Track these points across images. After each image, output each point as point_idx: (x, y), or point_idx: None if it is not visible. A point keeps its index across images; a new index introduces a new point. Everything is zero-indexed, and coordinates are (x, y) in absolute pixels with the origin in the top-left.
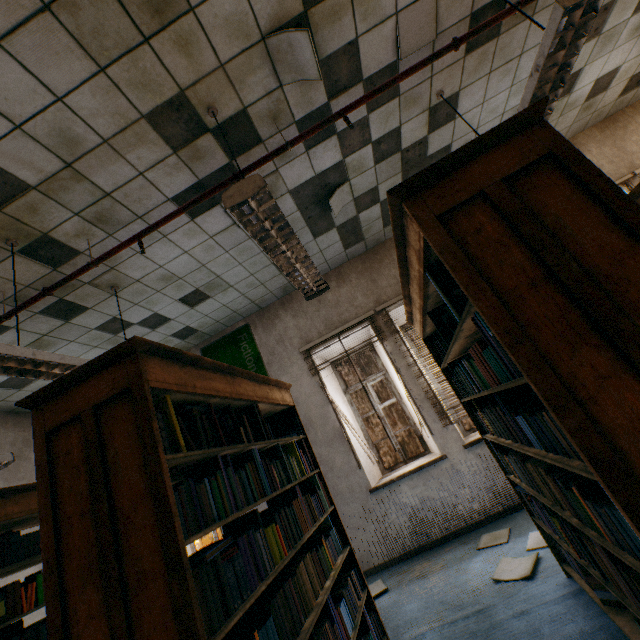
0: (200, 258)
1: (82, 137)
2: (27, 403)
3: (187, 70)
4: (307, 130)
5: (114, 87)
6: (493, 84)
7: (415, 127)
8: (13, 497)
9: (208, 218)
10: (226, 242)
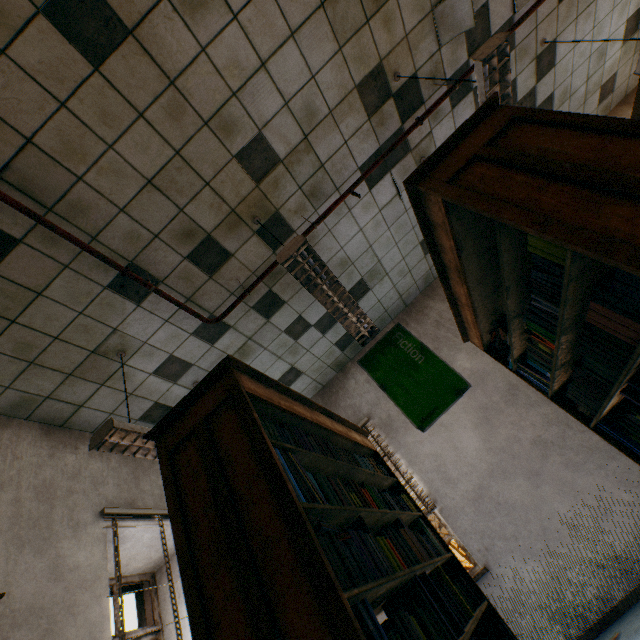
0: (369, 237)
1: (318, 110)
2: (412, 179)
3: (385, 43)
4: (467, 70)
5: (343, 63)
6: (579, 28)
7: (526, 78)
8: (313, 411)
9: (380, 189)
10: (389, 217)
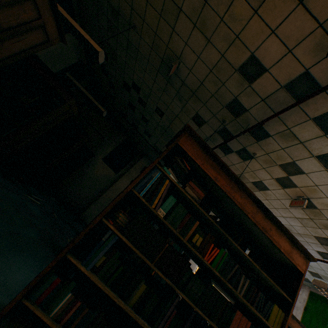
0: (322, 267)
1: (292, 230)
2: None
3: None
4: None
5: (306, 229)
6: None
7: None
8: None
9: None
10: None
